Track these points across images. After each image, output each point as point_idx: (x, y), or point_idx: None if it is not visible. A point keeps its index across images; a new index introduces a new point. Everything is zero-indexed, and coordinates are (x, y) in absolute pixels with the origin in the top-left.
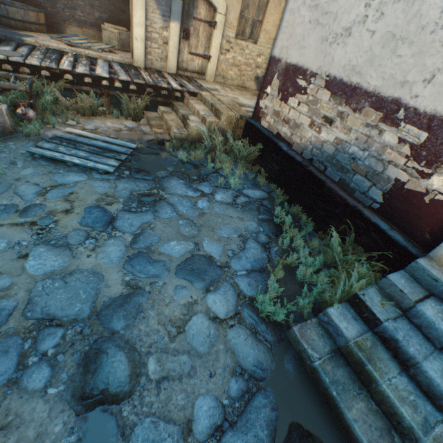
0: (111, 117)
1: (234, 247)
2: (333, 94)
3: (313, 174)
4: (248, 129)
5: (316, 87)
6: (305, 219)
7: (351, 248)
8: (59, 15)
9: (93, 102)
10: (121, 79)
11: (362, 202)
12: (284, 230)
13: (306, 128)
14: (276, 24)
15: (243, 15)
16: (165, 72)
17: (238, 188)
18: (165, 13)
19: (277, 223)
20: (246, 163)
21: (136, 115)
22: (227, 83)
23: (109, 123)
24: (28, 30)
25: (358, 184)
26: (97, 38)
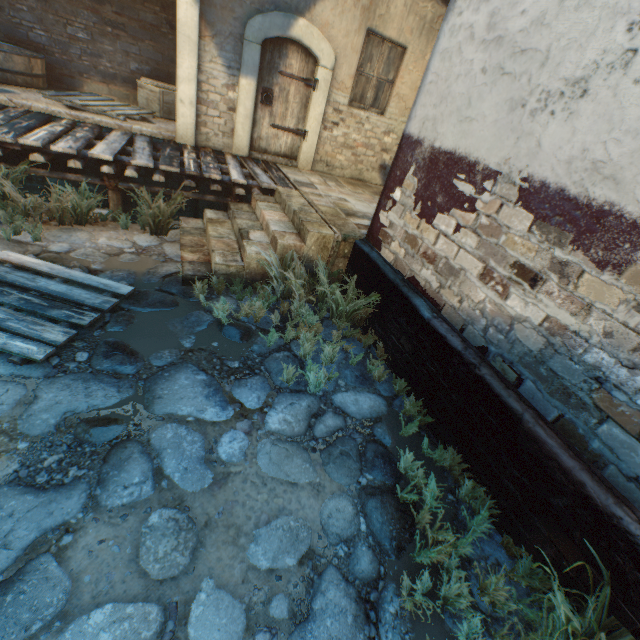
0: (115, 226)
1: (281, 613)
2: (541, 219)
3: (491, 389)
4: (358, 260)
5: (498, 199)
6: (470, 489)
7: (604, 631)
8: (74, 65)
9: (77, 201)
10: (136, 163)
11: (629, 501)
12: (418, 535)
13: (472, 280)
14: (417, 86)
15: (363, 71)
16: (230, 153)
17: (325, 390)
18: (232, 63)
19: (404, 499)
20: (348, 326)
21: (159, 225)
22: (333, 173)
23: (103, 238)
24: (11, 84)
25: (617, 449)
26: (133, 100)
